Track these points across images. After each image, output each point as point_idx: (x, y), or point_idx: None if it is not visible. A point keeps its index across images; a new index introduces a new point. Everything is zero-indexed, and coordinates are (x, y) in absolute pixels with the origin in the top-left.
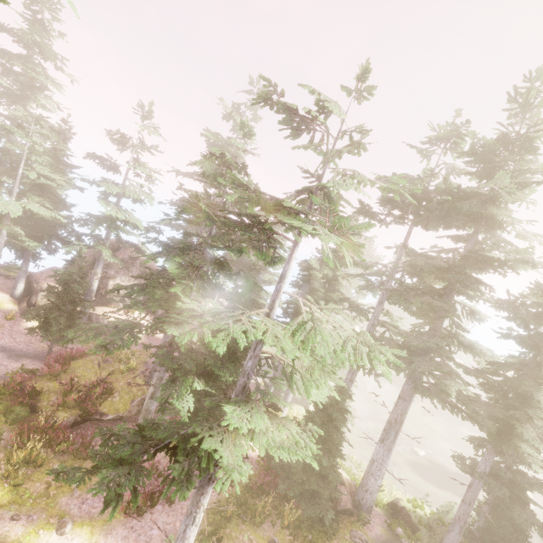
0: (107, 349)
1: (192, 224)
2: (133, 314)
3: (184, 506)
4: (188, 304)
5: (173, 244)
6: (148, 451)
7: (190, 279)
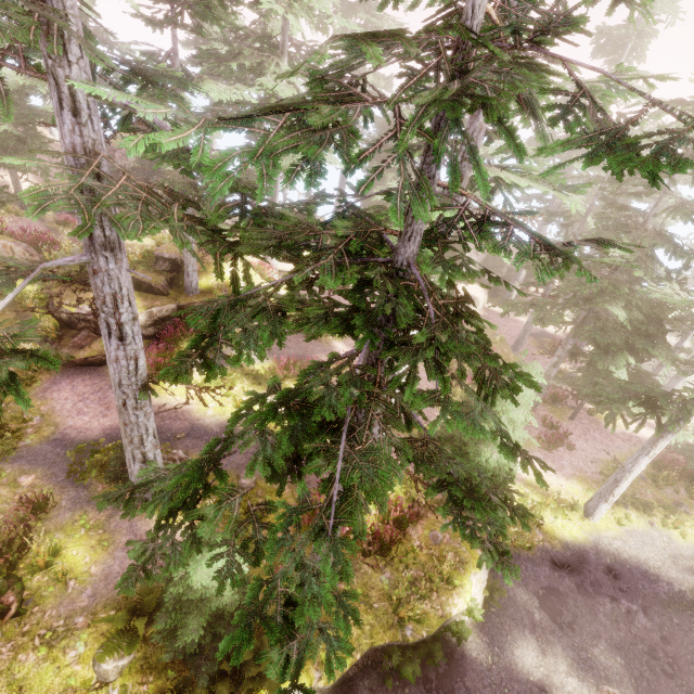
0: (543, 322)
1: (640, 198)
2: (544, 292)
3: (582, 455)
4: (663, 288)
5: (558, 212)
6: (631, 399)
7: (643, 261)
